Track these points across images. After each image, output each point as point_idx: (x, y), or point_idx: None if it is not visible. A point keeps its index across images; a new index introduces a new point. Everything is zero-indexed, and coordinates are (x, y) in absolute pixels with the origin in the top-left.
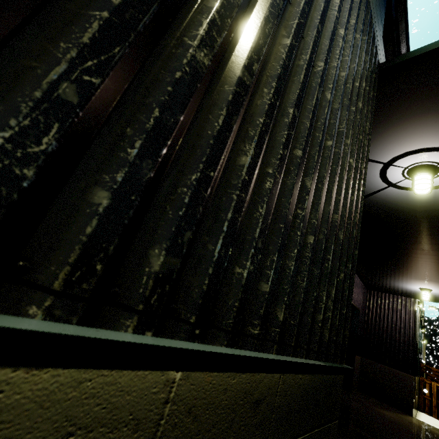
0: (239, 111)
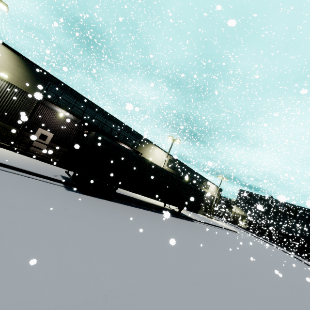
0: None
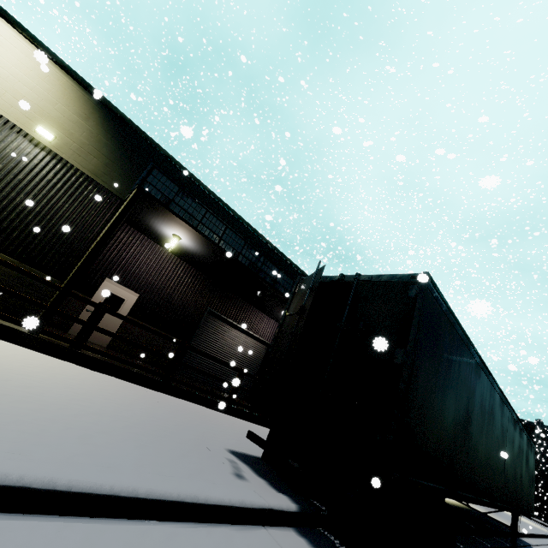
0: (13, 230)
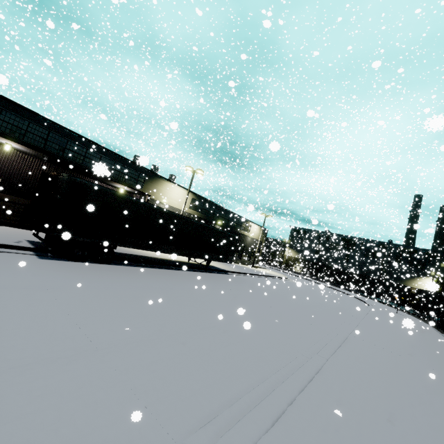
0: None
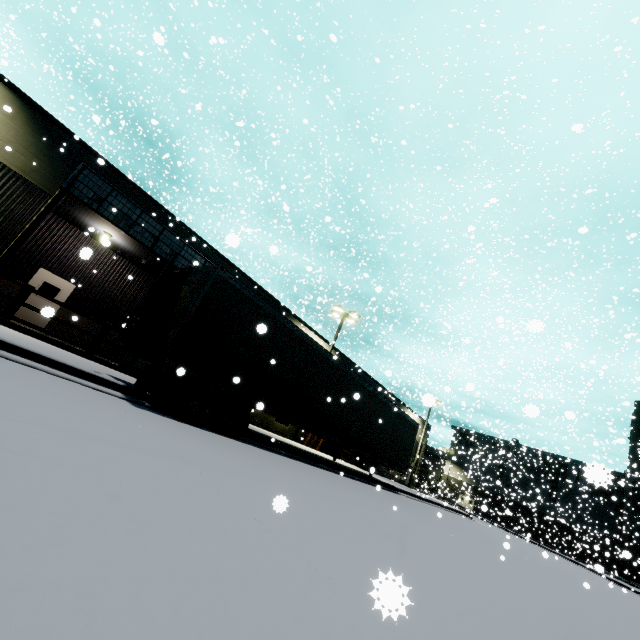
0: None
